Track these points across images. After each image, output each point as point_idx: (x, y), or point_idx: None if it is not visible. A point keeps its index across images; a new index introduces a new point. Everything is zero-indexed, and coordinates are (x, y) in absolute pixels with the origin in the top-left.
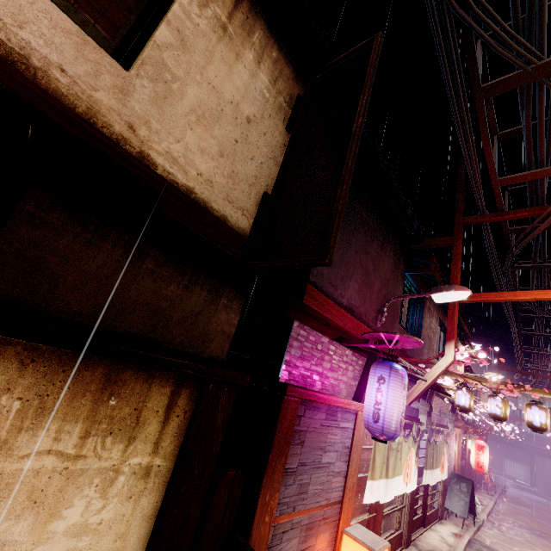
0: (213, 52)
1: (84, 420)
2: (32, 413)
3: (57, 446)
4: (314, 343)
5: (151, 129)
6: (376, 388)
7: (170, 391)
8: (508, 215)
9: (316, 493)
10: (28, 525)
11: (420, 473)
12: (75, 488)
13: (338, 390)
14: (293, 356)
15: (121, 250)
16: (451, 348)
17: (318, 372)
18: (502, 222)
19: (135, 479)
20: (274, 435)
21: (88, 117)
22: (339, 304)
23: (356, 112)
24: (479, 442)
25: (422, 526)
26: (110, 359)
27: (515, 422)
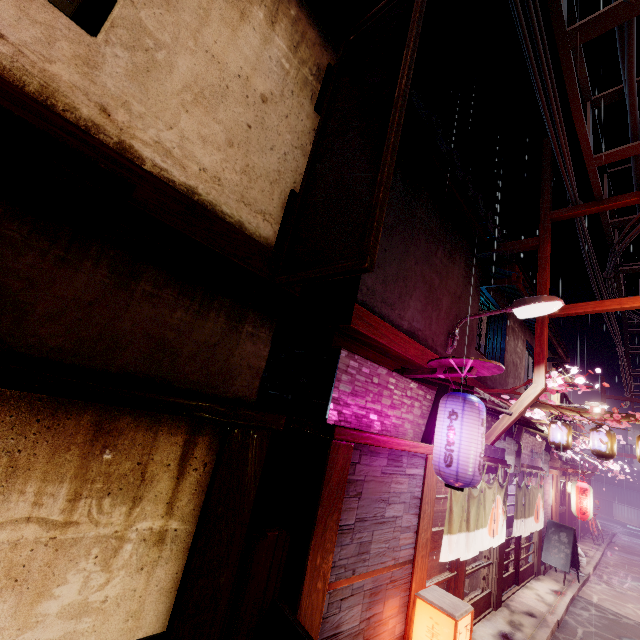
0: (210, 10)
1: (72, 479)
2: (0, 474)
3: (38, 512)
4: (369, 375)
5: (132, 112)
6: (447, 426)
7: (182, 440)
8: (608, 204)
9: (380, 553)
10: (10, 608)
11: (510, 524)
12: (67, 561)
13: (403, 431)
14: (342, 393)
15: (107, 270)
16: (541, 373)
17: (375, 410)
18: (601, 214)
19: (146, 546)
20: (322, 487)
21: (43, 98)
22: (398, 327)
23: (399, 73)
24: (581, 484)
25: (514, 584)
26: (99, 404)
27: (624, 459)
